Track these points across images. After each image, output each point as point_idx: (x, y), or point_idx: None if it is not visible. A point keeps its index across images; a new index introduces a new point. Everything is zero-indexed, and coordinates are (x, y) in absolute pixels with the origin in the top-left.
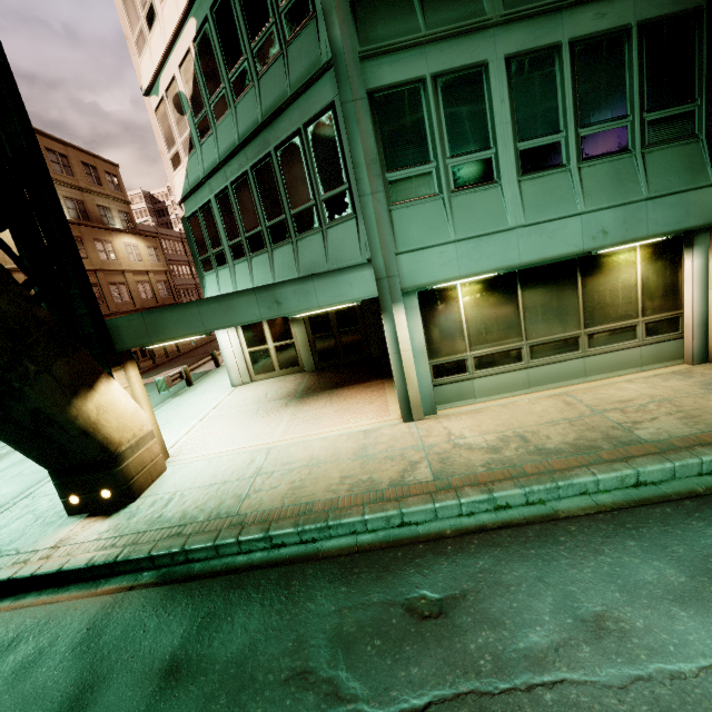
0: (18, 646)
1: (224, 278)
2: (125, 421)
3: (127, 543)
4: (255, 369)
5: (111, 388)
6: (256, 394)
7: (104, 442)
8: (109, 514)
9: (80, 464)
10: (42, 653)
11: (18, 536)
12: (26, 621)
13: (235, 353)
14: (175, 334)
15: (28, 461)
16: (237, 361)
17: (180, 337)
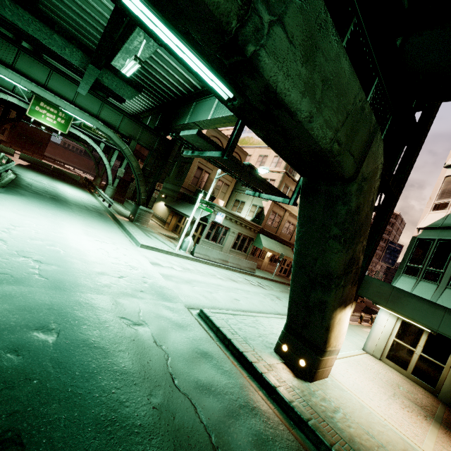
0: (256, 416)
1: (424, 288)
2: (338, 334)
3: (312, 415)
4: (388, 354)
5: (347, 313)
6: (387, 375)
7: (328, 338)
8: (296, 375)
9: (304, 336)
10: (269, 441)
11: (252, 338)
12: (258, 401)
13: (382, 332)
14: (407, 313)
15: (249, 293)
16: (380, 337)
17: (410, 318)
